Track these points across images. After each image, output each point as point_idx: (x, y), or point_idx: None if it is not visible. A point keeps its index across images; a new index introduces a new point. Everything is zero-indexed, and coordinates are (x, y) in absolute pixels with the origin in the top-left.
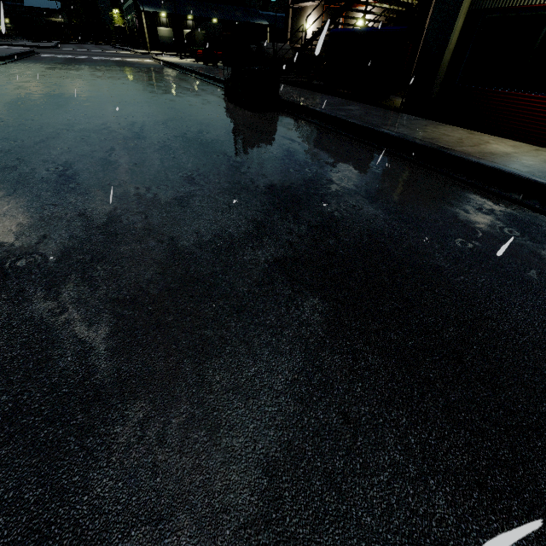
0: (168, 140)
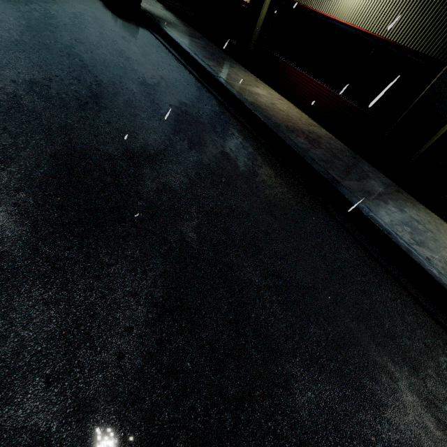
0: (9, 1)
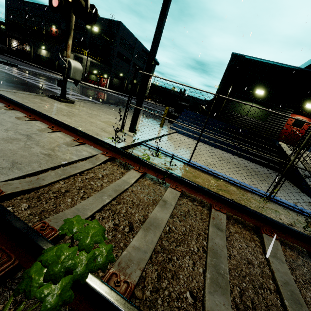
0: None
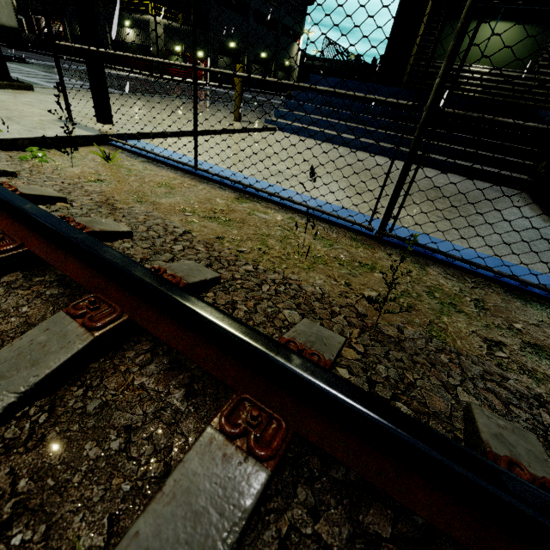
0: None
